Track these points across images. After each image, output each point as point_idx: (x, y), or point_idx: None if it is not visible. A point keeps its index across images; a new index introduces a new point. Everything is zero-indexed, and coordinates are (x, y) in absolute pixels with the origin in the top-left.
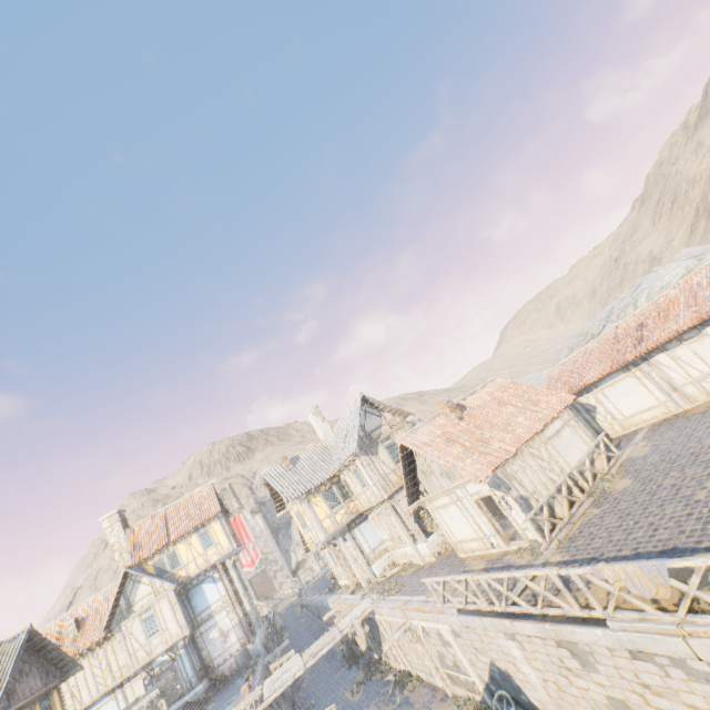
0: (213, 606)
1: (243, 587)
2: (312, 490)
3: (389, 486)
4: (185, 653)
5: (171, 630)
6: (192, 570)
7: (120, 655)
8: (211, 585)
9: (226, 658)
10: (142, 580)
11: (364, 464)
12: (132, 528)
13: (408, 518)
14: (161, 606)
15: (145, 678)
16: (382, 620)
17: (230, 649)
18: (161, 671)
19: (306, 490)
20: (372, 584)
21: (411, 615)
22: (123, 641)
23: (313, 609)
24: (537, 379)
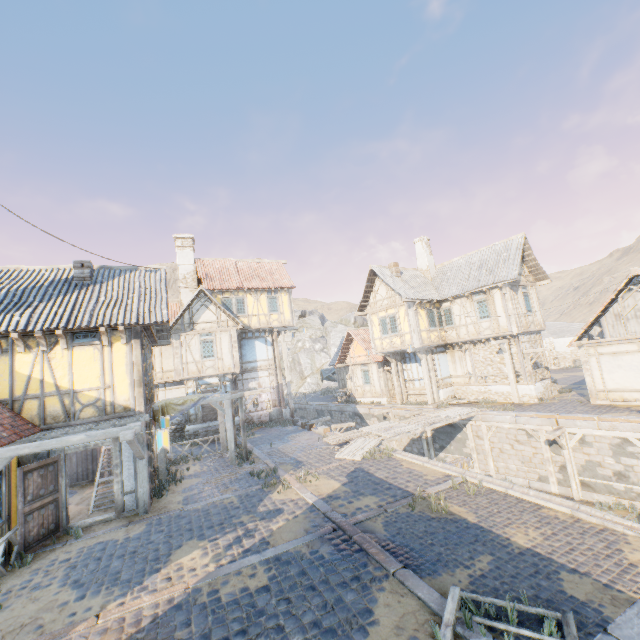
0: (259, 362)
1: (275, 364)
2: (424, 301)
3: (520, 326)
4: (230, 387)
5: (224, 362)
6: (253, 323)
7: (165, 360)
8: (262, 344)
9: (257, 409)
10: (209, 307)
11: (506, 296)
12: (202, 260)
13: (525, 360)
14: (221, 337)
15: (199, 387)
16: (482, 427)
17: (262, 404)
18: (205, 390)
19: (420, 298)
20: (438, 403)
21: (572, 423)
22: (179, 349)
23: (308, 413)
24: (565, 327)
